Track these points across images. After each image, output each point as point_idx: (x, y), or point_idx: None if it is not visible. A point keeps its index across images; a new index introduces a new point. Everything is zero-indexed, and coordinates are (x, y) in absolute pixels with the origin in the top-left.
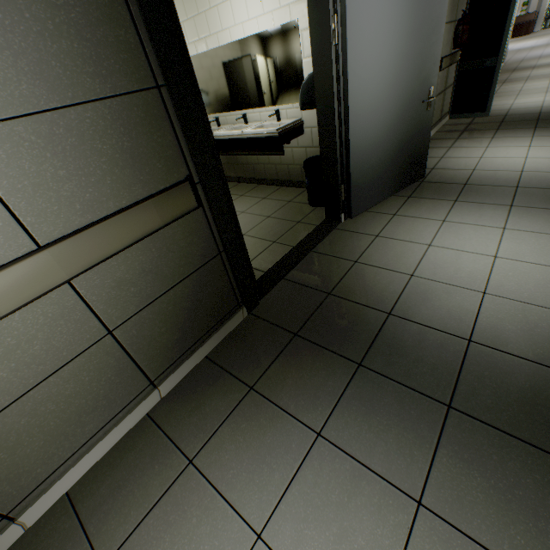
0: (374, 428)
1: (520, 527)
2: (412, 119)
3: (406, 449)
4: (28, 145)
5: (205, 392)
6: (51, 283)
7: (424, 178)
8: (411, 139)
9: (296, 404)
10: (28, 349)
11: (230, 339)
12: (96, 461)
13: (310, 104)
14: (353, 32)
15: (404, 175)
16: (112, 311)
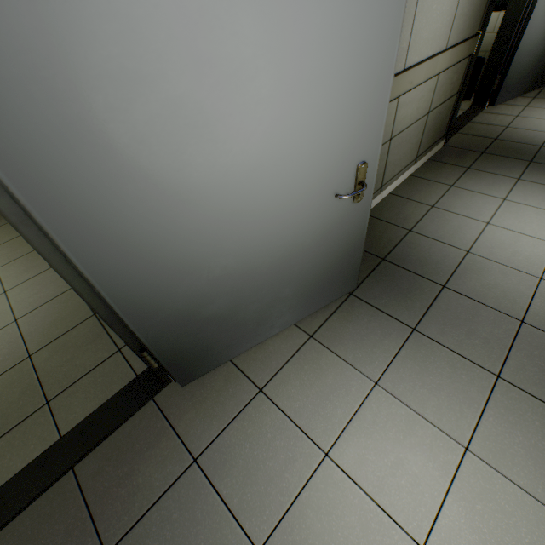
0: None
1: None
2: None
3: None
4: None
5: (440, 169)
6: (443, 68)
7: (543, 88)
8: None
9: (500, 172)
10: (421, 102)
11: (439, 154)
12: (396, 187)
13: (501, 6)
14: None
15: (534, 80)
16: (433, 101)
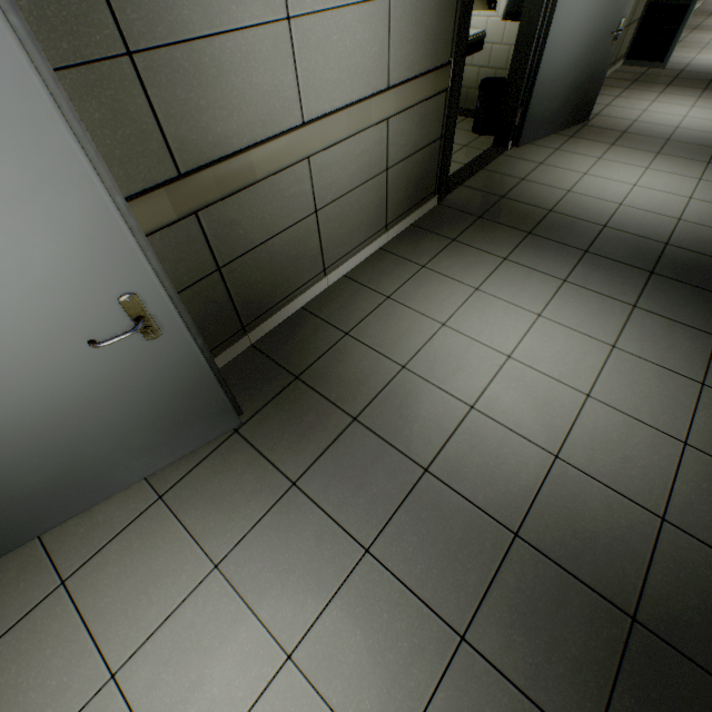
0: (539, 258)
1: (614, 287)
2: (597, 51)
3: (558, 265)
4: (406, 13)
5: (419, 241)
6: (388, 114)
7: (587, 122)
8: (589, 74)
9: (488, 248)
10: (364, 158)
11: (427, 217)
12: (356, 266)
13: (515, 15)
14: None
15: (572, 114)
16: (392, 154)
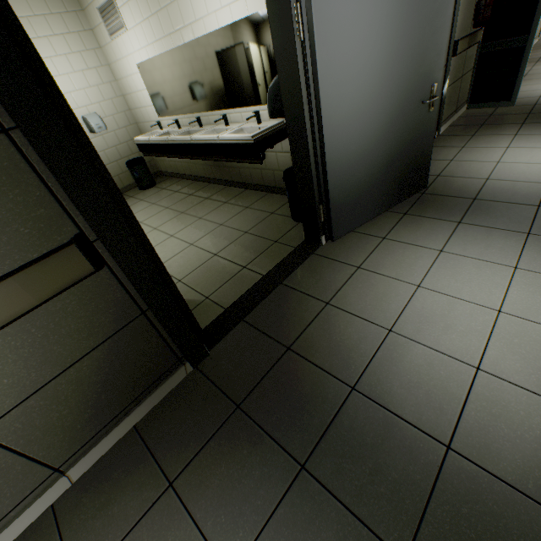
0: None
1: None
2: (410, 123)
3: None
4: None
5: (120, 481)
6: None
7: (427, 188)
8: (408, 147)
9: (215, 520)
10: None
11: (166, 404)
12: None
13: (279, 112)
14: (323, 24)
15: (400, 188)
16: None
